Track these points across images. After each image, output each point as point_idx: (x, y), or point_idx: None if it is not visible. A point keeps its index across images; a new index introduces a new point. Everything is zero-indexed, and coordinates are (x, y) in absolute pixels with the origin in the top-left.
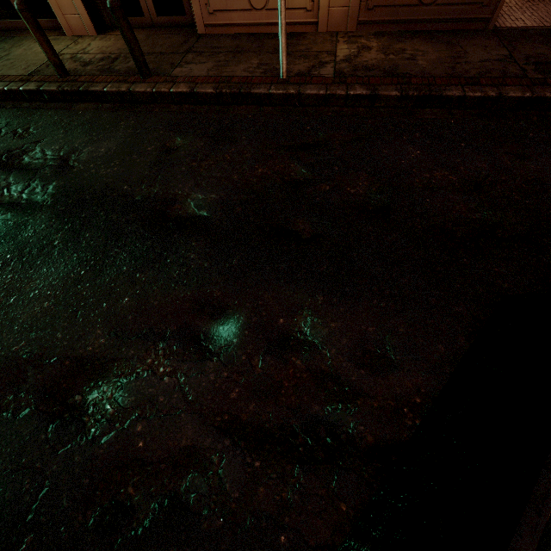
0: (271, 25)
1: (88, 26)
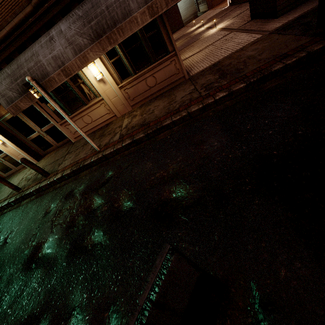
0: (98, 125)
1: (33, 161)
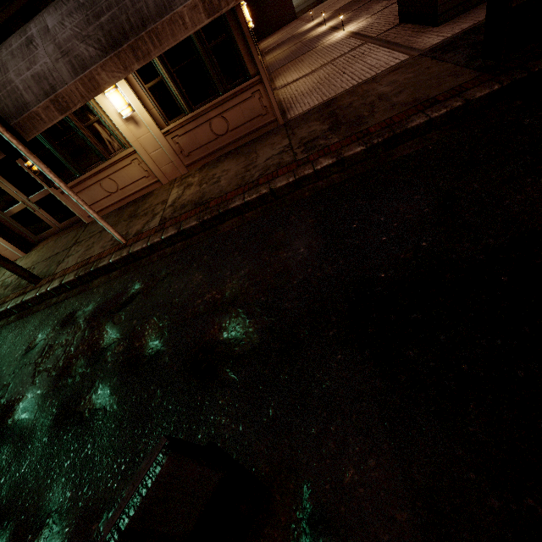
0: (130, 196)
1: (18, 252)
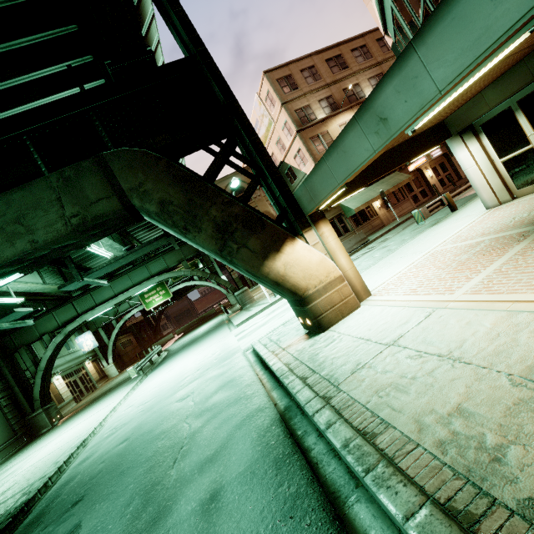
0: None
1: (441, 189)
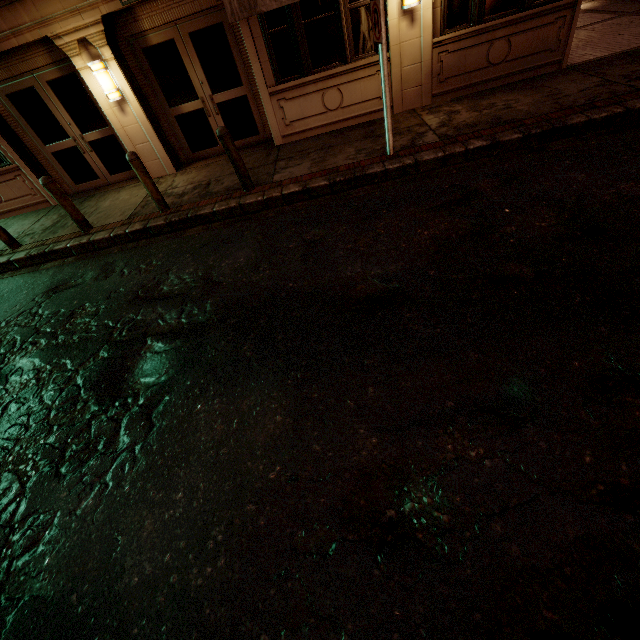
0: (347, 120)
1: (167, 166)
